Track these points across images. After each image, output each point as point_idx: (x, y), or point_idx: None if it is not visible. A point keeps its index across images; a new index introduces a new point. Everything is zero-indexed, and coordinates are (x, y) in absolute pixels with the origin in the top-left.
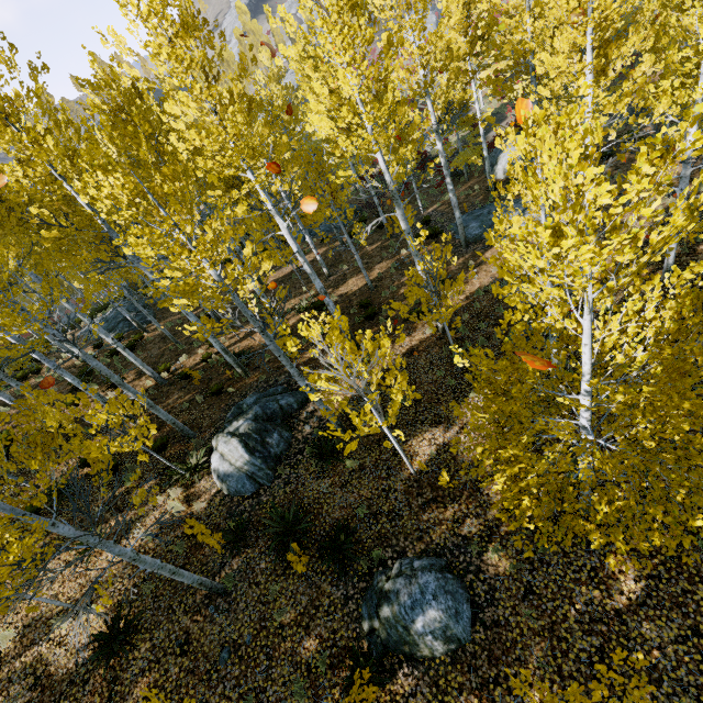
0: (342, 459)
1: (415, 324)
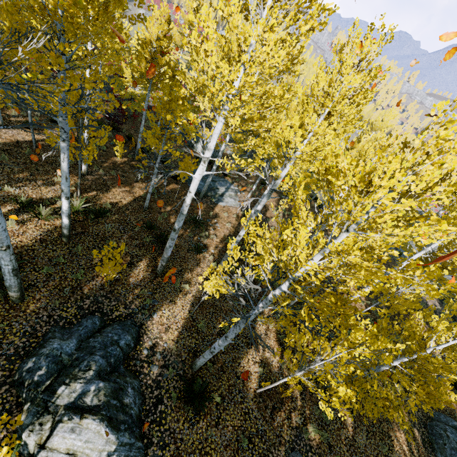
0: (209, 397)
1: (198, 256)
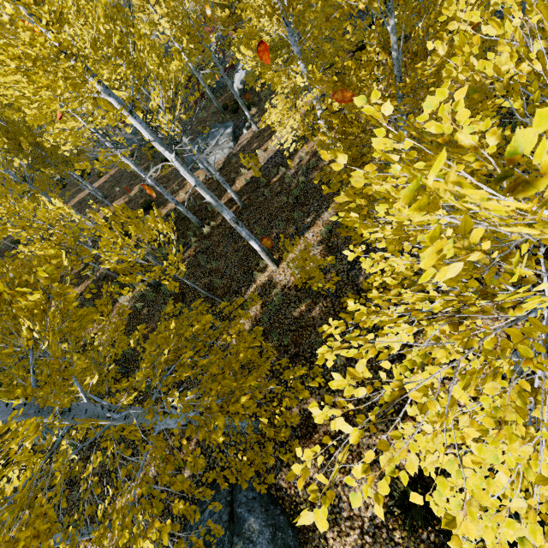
0: None
1: None
